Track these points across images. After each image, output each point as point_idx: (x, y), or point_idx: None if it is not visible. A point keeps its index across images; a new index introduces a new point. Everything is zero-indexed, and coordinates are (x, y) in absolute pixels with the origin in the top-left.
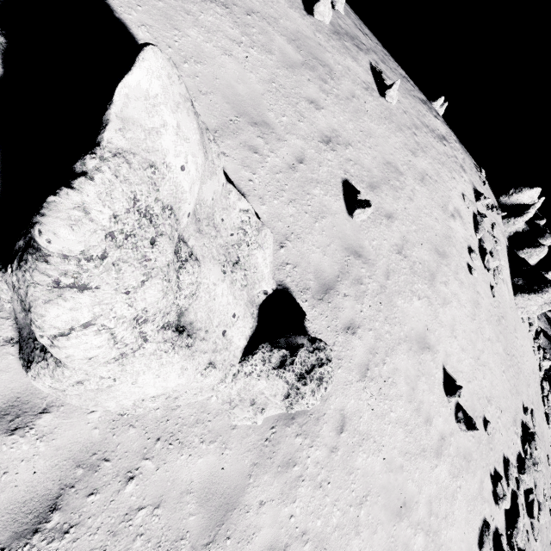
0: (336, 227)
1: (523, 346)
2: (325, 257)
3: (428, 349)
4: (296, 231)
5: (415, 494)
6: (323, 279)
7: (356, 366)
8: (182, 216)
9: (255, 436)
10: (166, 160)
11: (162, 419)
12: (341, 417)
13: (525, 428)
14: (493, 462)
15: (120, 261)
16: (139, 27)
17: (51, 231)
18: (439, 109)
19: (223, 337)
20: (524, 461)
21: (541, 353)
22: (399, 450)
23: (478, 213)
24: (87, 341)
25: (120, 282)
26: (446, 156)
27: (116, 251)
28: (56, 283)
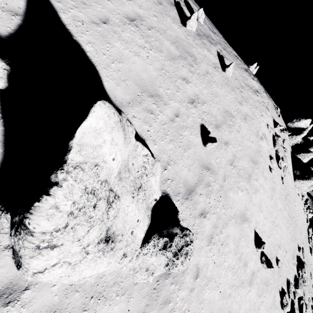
0: (196, 153)
1: (298, 210)
2: (190, 173)
3: (246, 220)
4: (173, 158)
5: (237, 310)
6: (188, 186)
7: (206, 236)
8: (111, 180)
9: (147, 288)
10: (104, 159)
11: (94, 284)
12: (196, 269)
13: (299, 259)
14: (281, 284)
15: (75, 225)
16: (87, 44)
17: (36, 223)
18: (254, 70)
19: (131, 235)
20: (298, 280)
21: (308, 211)
22: (229, 285)
23: (275, 135)
24: (54, 273)
25: (75, 236)
26: (258, 102)
27: (73, 220)
28: (37, 247)
